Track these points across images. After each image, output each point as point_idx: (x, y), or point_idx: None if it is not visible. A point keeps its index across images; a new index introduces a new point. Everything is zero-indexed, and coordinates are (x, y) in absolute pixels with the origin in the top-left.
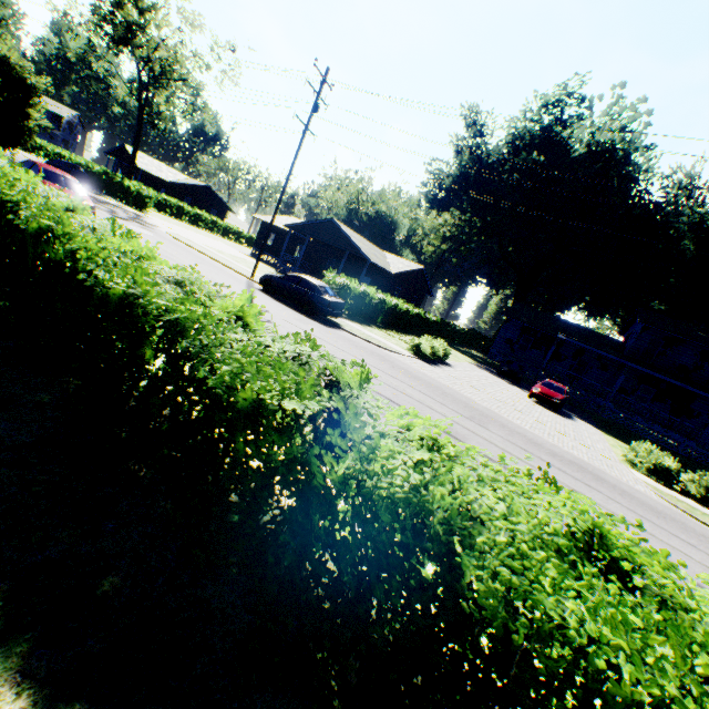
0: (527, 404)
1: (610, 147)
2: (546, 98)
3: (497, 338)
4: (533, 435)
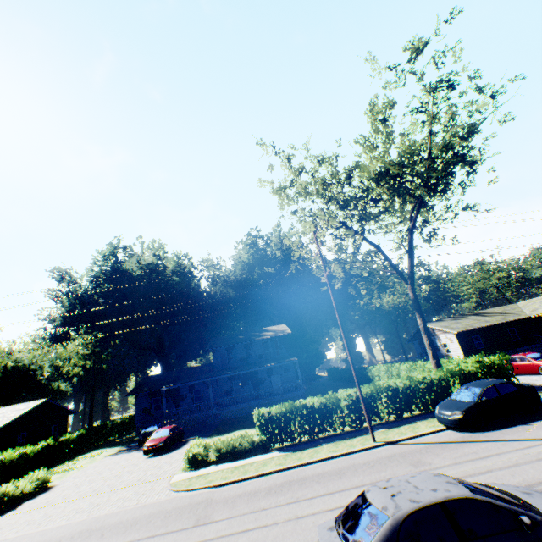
0: (129, 469)
1: (155, 265)
2: (103, 252)
3: (137, 413)
4: (58, 530)
